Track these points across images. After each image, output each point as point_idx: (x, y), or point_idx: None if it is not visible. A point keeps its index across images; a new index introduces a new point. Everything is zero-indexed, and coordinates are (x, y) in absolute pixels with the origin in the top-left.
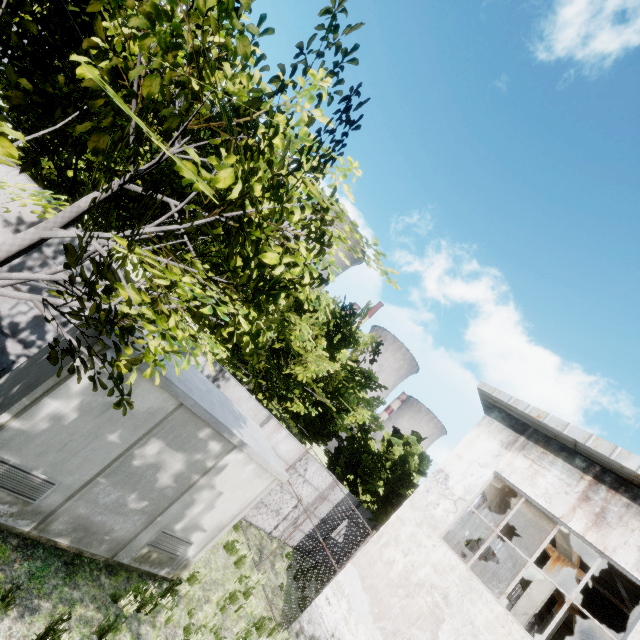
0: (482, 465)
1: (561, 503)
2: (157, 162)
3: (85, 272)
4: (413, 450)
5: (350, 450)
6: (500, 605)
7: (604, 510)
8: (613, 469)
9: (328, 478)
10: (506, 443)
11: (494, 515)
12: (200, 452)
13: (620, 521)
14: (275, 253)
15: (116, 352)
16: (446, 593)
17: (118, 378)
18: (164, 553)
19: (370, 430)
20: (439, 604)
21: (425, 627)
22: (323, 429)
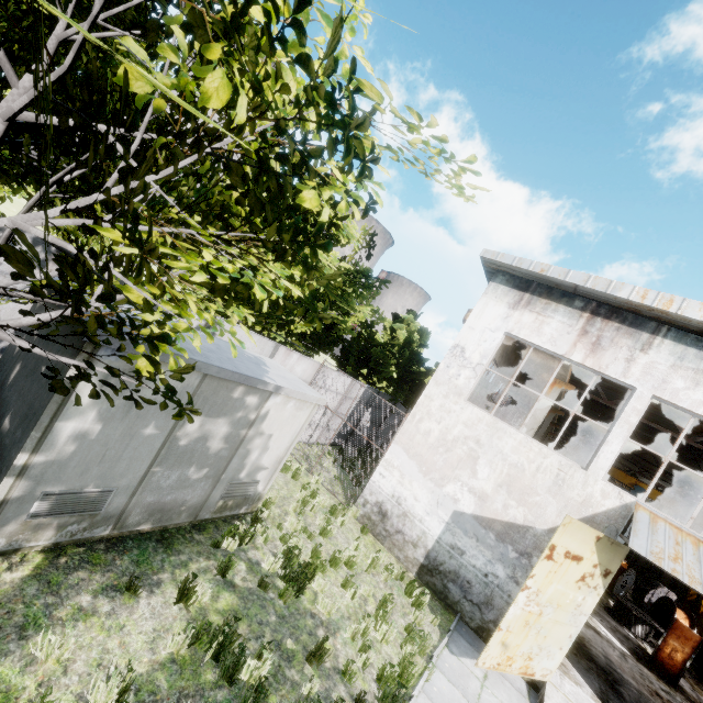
0: (493, 330)
1: (564, 343)
2: (68, 69)
3: None
4: (412, 328)
5: (357, 348)
6: (521, 433)
7: (599, 338)
8: (607, 301)
9: (347, 381)
10: (513, 304)
11: (498, 364)
12: (240, 410)
13: (612, 343)
14: (311, 189)
15: (152, 366)
16: (478, 439)
17: (167, 391)
18: (238, 498)
19: (373, 325)
20: (474, 448)
21: (465, 467)
22: (327, 338)
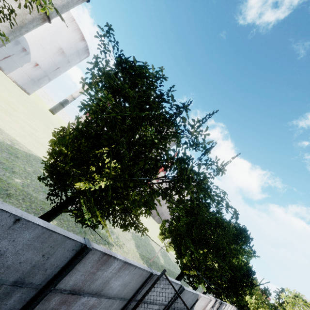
0: None
1: None
2: None
3: (214, 307)
4: None
5: None
6: None
7: None
8: None
9: (233, 308)
10: None
11: None
12: None
13: None
14: None
15: None
16: None
17: None
18: None
19: None
20: None
21: None
22: None
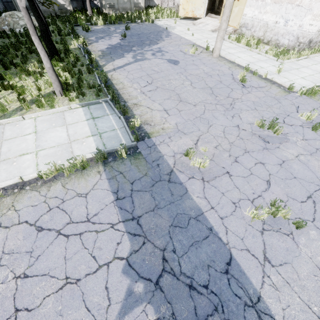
0: None
1: None
2: None
3: None
4: None
5: None
6: None
7: None
8: None
9: None
10: None
11: None
12: None
13: None
14: None
15: None
16: None
17: None
18: (138, 8)
19: None
20: None
21: None
22: None
